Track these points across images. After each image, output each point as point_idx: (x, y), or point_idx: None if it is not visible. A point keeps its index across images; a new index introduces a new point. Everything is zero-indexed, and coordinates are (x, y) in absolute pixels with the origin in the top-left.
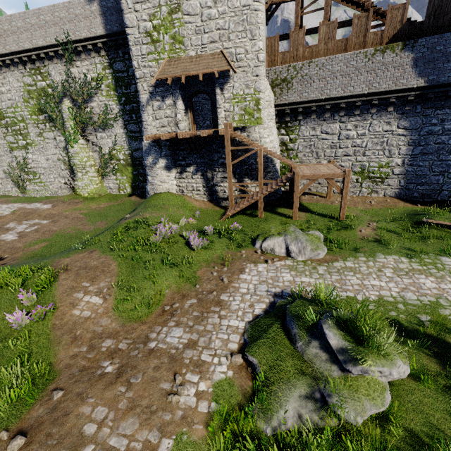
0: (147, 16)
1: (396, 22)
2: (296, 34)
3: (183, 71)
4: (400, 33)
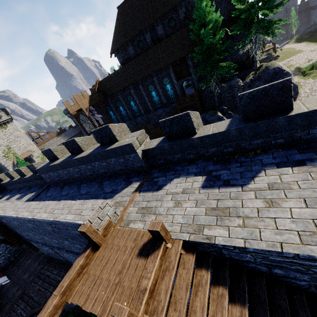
0: (2, 153)
1: (56, 133)
2: (37, 141)
3: (22, 158)
4: (58, 134)
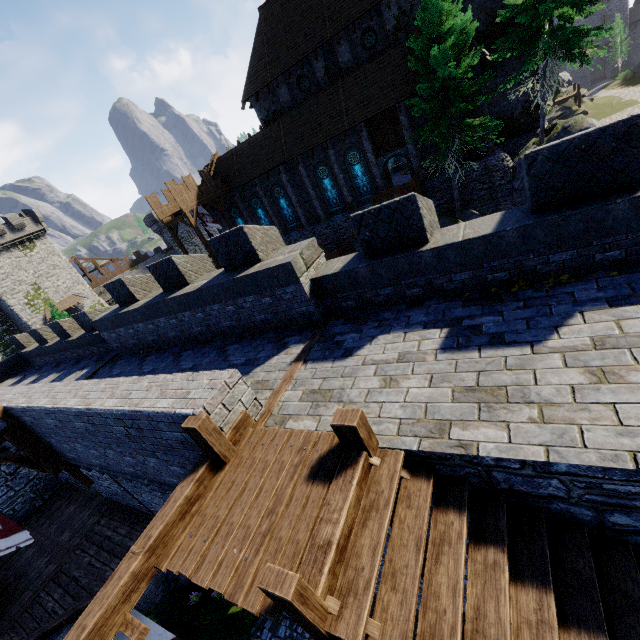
0: (23, 297)
1: (128, 261)
2: (92, 276)
3: (62, 309)
4: (133, 264)
